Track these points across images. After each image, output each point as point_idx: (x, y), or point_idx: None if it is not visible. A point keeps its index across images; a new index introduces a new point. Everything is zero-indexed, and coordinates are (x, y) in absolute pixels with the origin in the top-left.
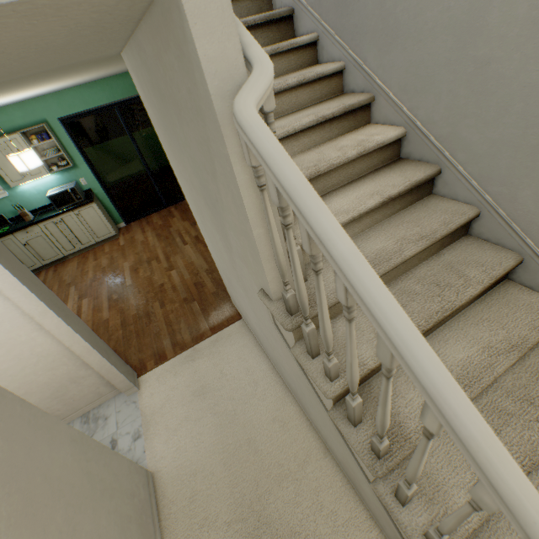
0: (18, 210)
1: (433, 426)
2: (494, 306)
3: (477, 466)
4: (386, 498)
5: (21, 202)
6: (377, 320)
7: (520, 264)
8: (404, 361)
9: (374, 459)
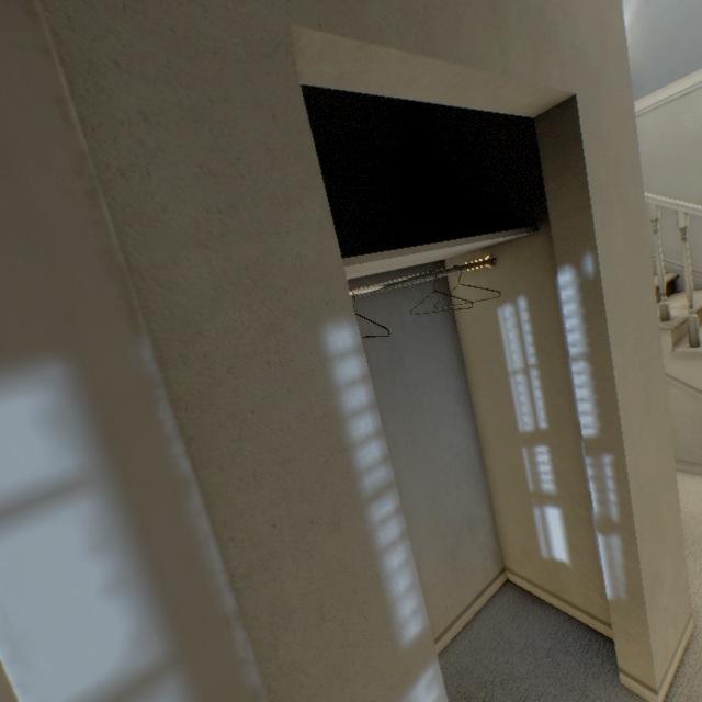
0: None
1: (682, 223)
2: (678, 297)
3: (701, 213)
4: (685, 350)
5: None
6: (647, 197)
7: (678, 279)
8: (662, 202)
9: (665, 322)
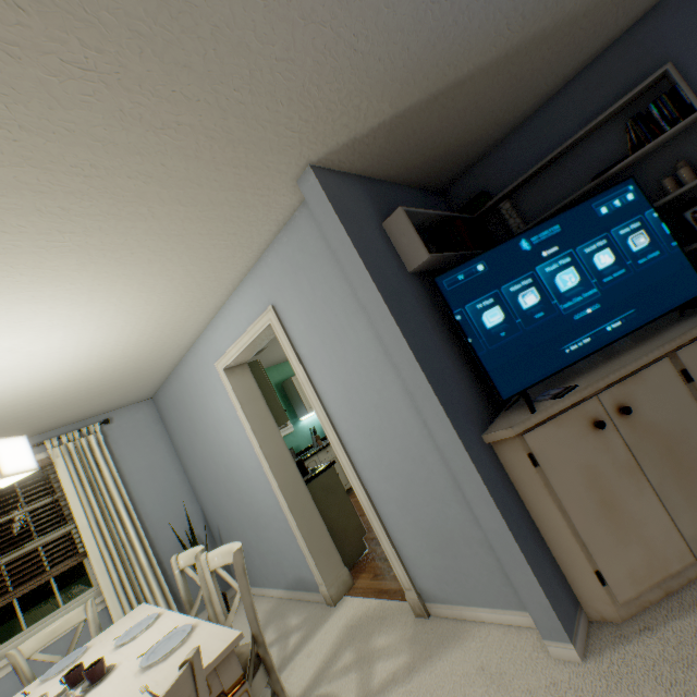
0: (311, 435)
1: None
2: None
3: None
4: None
5: (300, 438)
6: None
7: None
8: None
9: None
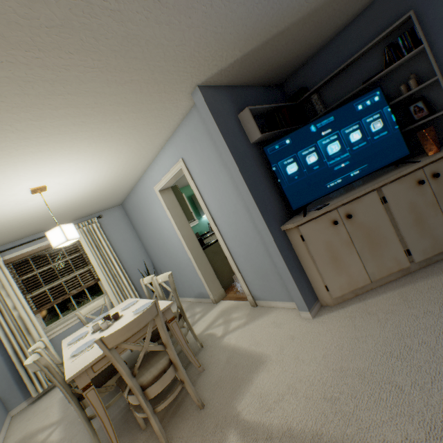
0: (208, 225)
1: None
2: None
3: None
4: None
5: (202, 227)
6: None
7: None
8: None
9: None
